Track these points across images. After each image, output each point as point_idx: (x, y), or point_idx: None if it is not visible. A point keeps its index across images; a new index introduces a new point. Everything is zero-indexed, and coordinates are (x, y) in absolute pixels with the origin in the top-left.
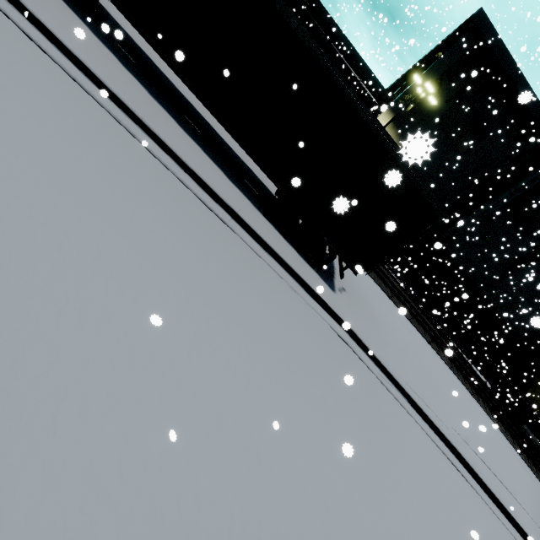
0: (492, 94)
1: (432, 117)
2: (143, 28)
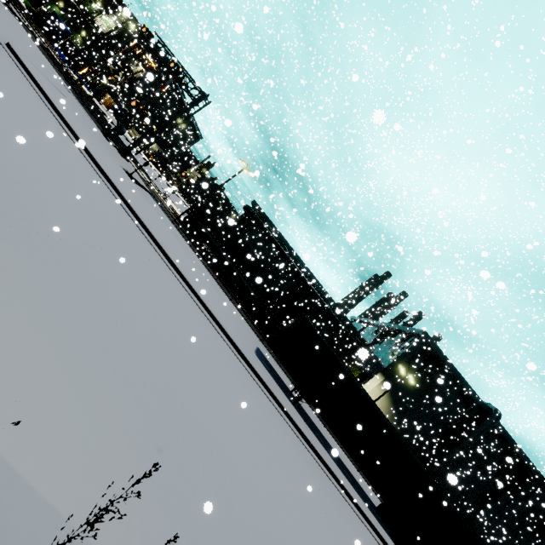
0: (440, 372)
1: (407, 380)
2: (345, 445)
